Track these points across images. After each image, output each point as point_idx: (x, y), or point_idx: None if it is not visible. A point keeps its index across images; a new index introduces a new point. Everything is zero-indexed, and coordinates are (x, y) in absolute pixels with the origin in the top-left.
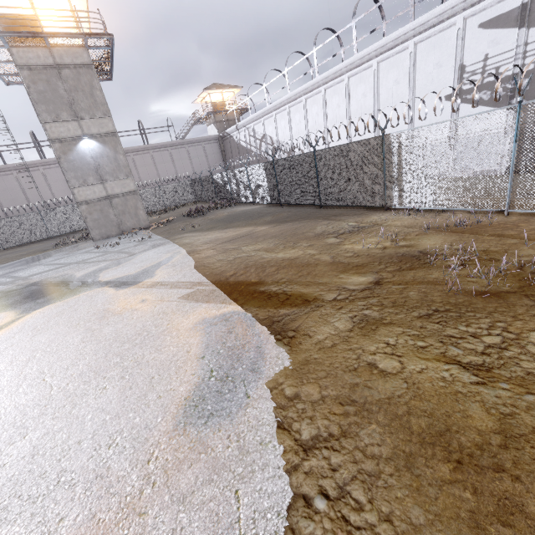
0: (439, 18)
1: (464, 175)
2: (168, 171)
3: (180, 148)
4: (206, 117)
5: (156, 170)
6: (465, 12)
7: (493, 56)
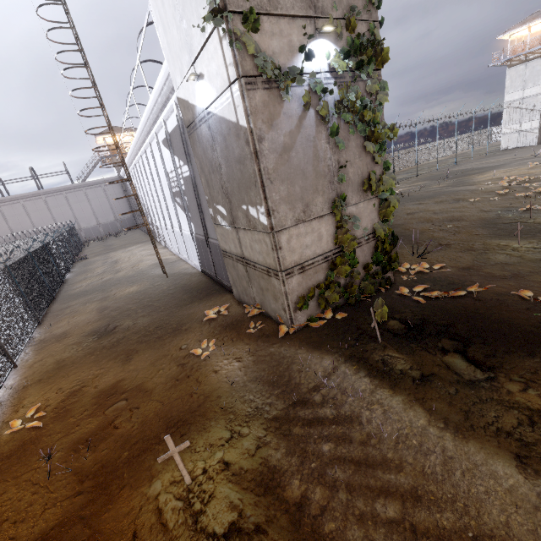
0: (147, 128)
1: (192, 264)
2: (64, 214)
3: (76, 191)
4: (106, 159)
5: (51, 214)
6: (154, 129)
7: (173, 170)
